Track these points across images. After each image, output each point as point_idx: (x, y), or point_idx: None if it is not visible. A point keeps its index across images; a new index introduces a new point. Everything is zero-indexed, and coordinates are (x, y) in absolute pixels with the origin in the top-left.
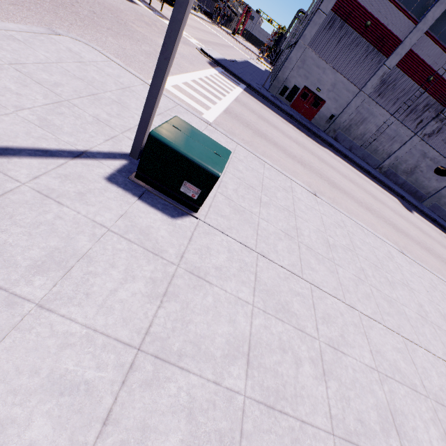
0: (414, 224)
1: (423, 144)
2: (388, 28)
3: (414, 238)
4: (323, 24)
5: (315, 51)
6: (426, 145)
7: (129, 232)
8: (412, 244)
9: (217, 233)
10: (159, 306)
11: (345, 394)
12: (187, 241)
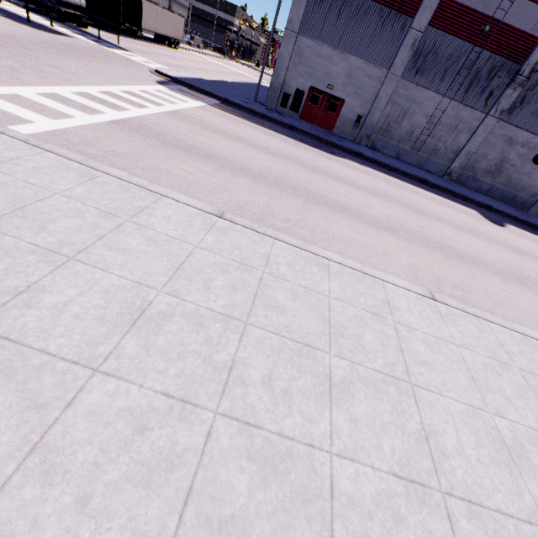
0: (503, 242)
1: (503, 126)
2: None
3: (494, 265)
4: None
5: (311, 37)
6: (508, 126)
7: None
8: (484, 275)
9: None
10: None
11: None
12: None
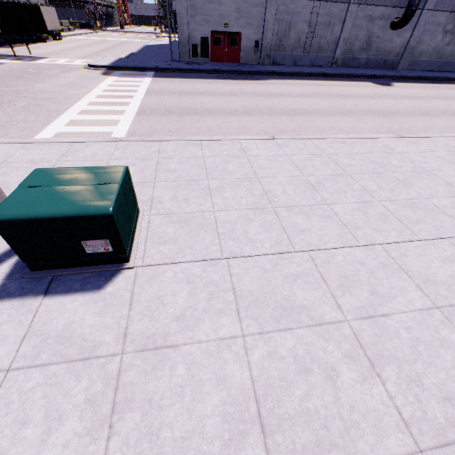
0: (400, 95)
1: (363, 8)
2: None
3: (407, 111)
4: None
5: None
6: (366, 7)
7: (40, 353)
8: (408, 118)
9: (166, 268)
10: (109, 435)
11: (411, 374)
12: (127, 308)
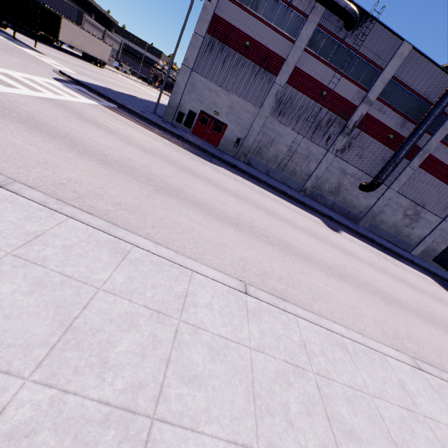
0: (336, 244)
1: (339, 161)
2: (268, 47)
3: (323, 262)
4: (203, 47)
5: (202, 74)
6: (342, 161)
7: None
8: (312, 270)
9: None
10: None
11: None
12: None
